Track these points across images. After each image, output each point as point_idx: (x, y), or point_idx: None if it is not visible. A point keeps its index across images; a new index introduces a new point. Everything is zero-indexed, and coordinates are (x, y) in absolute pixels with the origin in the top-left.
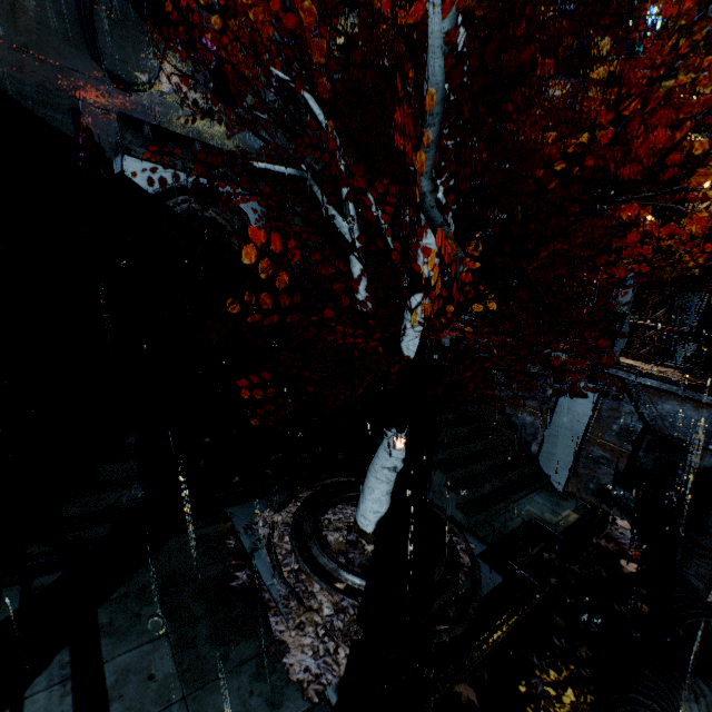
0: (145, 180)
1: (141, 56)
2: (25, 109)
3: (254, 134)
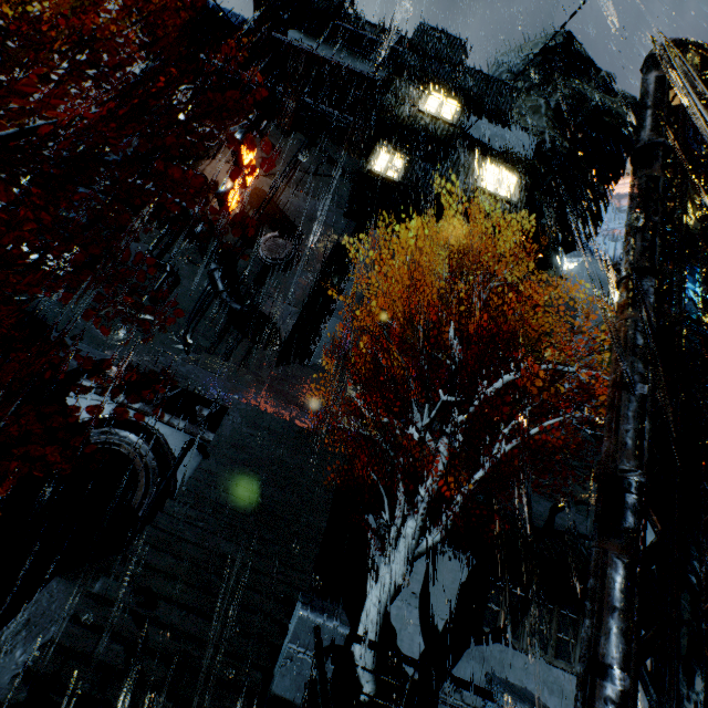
0: (82, 408)
1: (221, 344)
2: (56, 357)
3: (257, 390)
